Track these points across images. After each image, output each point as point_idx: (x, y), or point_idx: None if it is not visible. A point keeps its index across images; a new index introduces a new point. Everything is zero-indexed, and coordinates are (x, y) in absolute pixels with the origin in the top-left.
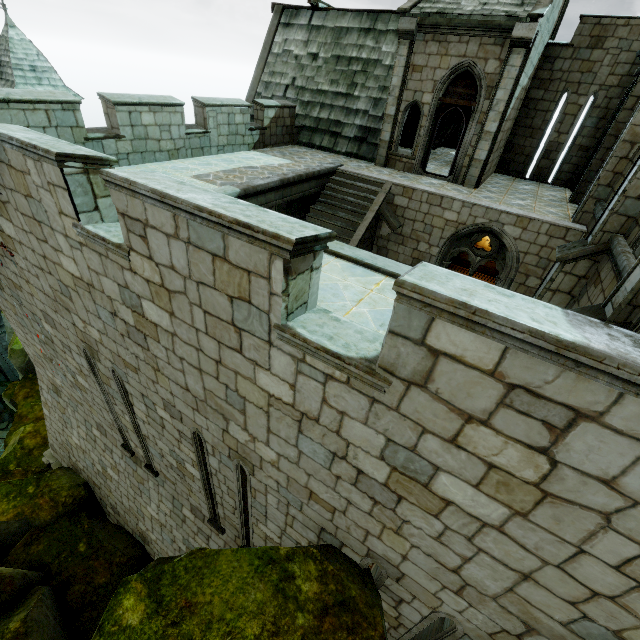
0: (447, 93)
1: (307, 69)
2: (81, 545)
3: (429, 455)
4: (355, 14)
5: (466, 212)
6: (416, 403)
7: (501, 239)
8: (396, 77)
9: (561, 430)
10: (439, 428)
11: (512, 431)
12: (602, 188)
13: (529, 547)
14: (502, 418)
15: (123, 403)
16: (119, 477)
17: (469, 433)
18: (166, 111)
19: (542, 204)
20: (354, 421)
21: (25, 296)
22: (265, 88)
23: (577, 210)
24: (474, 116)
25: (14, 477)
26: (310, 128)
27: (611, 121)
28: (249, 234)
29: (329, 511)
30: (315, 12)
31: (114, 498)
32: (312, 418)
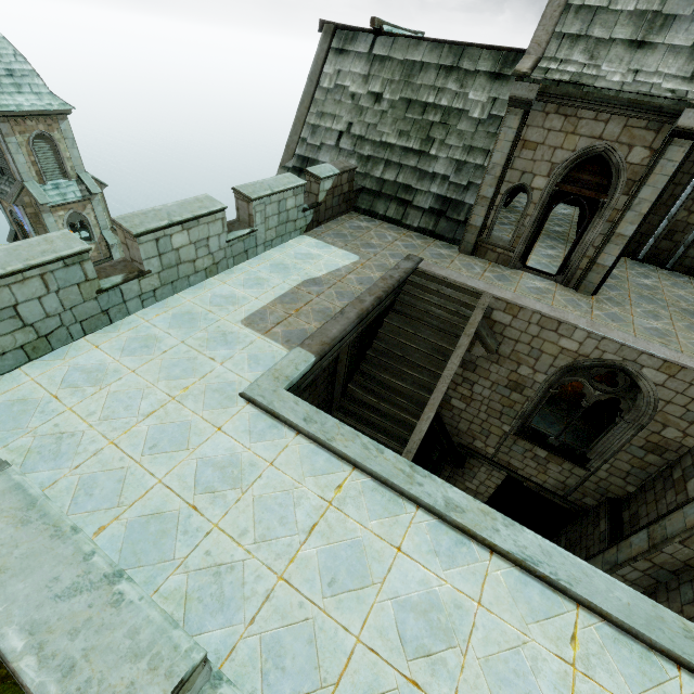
0: (567, 178)
1: (367, 113)
2: None
3: None
4: (433, 45)
5: (591, 344)
6: None
7: (636, 381)
8: (499, 153)
9: None
10: None
11: None
12: None
13: None
14: None
15: None
16: None
17: None
18: (203, 222)
19: (682, 325)
20: None
21: None
22: (311, 133)
23: None
24: (603, 212)
25: None
26: (371, 191)
27: None
28: None
29: None
30: (378, 37)
31: None
32: None
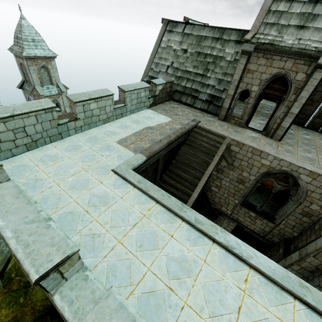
0: (267, 87)
1: (180, 58)
2: None
3: None
4: (210, 28)
5: (276, 162)
6: None
7: (297, 181)
8: (236, 75)
9: None
10: None
11: None
12: None
13: None
14: None
15: None
16: None
17: None
18: (104, 99)
19: (321, 157)
20: None
21: None
22: (155, 66)
23: None
24: (284, 102)
25: (13, 285)
26: (180, 92)
27: None
28: None
29: None
30: (187, 25)
31: None
32: None
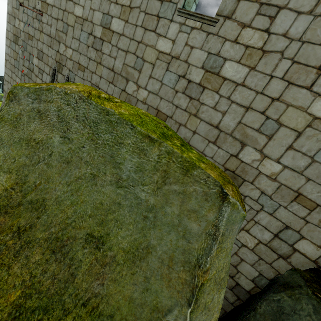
0: None
1: None
2: None
3: (224, 54)
4: None
5: None
6: (226, 27)
7: None
8: None
9: (274, 18)
10: (232, 36)
11: (258, 25)
12: None
13: (252, 87)
14: (256, 21)
15: None
16: None
17: (242, 33)
18: None
19: None
20: (196, 49)
21: (32, 42)
22: None
23: None
24: None
25: None
26: None
27: None
28: None
29: (163, 120)
30: None
31: None
32: (176, 57)
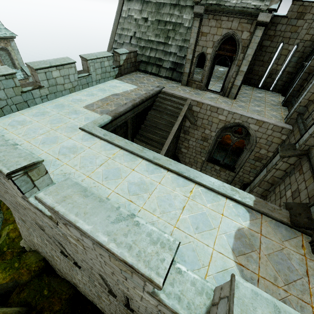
0: (220, 48)
1: (142, 27)
2: (45, 291)
3: None
4: None
5: (230, 116)
6: None
7: (248, 130)
8: (192, 38)
9: None
10: None
11: None
12: (301, 107)
13: None
14: None
15: (59, 245)
16: (60, 261)
17: None
18: (66, 67)
19: (268, 109)
20: None
21: None
22: (119, 37)
23: (287, 116)
24: (235, 62)
25: (7, 256)
26: (145, 62)
27: (305, 60)
28: (132, 270)
29: None
30: None
31: (59, 267)
32: None
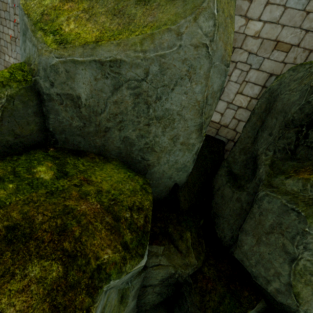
0: None
1: None
2: None
3: None
4: None
5: None
6: None
7: None
8: None
9: None
10: None
11: None
12: None
13: None
14: None
15: None
16: None
17: None
18: None
19: None
20: None
21: None
22: None
23: None
24: None
25: None
26: None
27: None
28: None
29: None
30: None
31: None
32: None
